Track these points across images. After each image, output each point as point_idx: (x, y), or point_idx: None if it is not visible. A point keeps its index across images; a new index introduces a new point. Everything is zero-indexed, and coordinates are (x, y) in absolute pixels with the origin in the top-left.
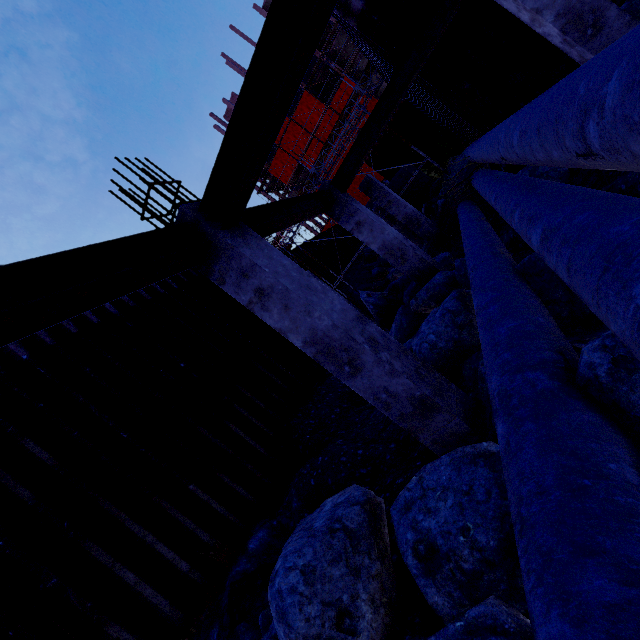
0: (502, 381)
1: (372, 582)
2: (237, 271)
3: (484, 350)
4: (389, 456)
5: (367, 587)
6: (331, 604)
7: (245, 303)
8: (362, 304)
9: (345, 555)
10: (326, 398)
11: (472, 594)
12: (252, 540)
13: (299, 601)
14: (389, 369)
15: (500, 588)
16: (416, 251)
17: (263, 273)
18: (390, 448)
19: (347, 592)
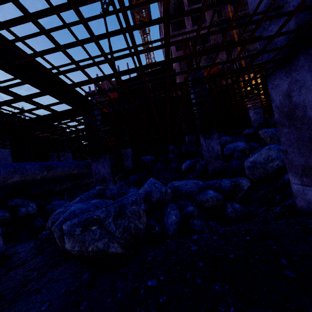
0: None
1: None
2: None
3: None
4: None
5: None
6: None
7: None
8: None
9: None
10: None
11: None
12: None
13: None
14: None
15: None
16: None
17: None
18: None
19: None
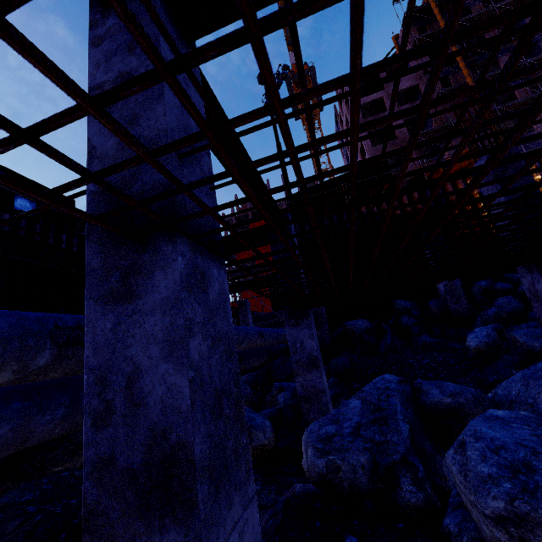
0: None
1: None
2: None
3: None
4: None
5: None
6: None
7: None
8: None
9: None
10: None
11: None
12: None
13: None
14: None
15: None
16: None
17: None
18: None
19: None
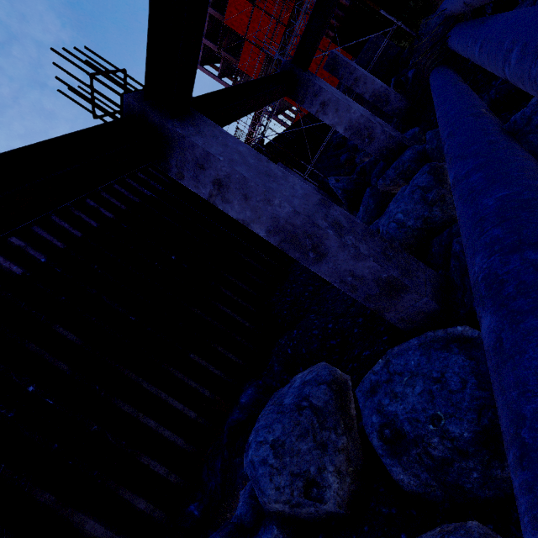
0: (490, 263)
1: (338, 455)
2: (193, 163)
3: (464, 226)
4: (357, 330)
5: (333, 460)
6: (299, 475)
7: (206, 196)
8: (332, 190)
9: (312, 431)
10: (300, 278)
11: (440, 477)
12: (243, 396)
13: (269, 472)
14: (354, 253)
15: (472, 476)
16: (384, 128)
17: (218, 162)
18: (358, 322)
19: (314, 464)
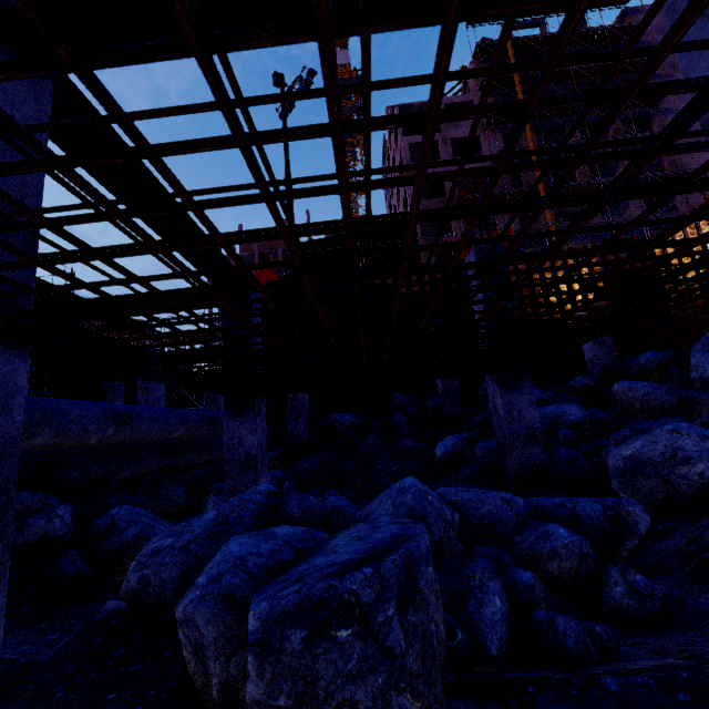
0: None
1: None
2: None
3: None
4: None
5: None
6: None
7: None
8: None
9: None
10: None
11: None
12: None
13: None
14: None
15: None
16: None
17: None
18: None
19: None
